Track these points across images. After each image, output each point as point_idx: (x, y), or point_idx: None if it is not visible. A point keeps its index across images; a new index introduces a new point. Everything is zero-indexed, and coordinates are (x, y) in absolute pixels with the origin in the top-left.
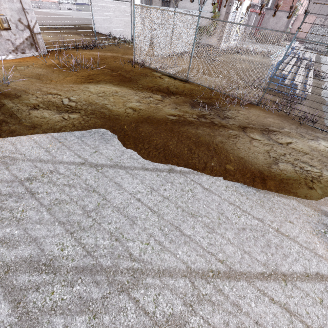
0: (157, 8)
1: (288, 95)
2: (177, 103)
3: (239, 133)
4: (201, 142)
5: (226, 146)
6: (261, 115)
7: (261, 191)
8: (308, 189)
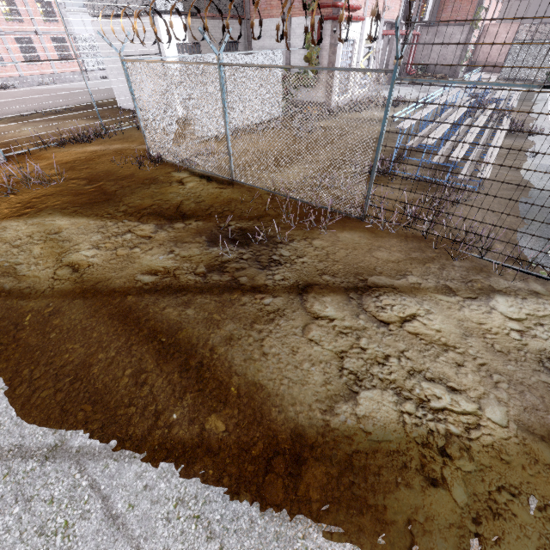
0: (154, 61)
1: (444, 183)
2: (180, 239)
3: (287, 305)
4: (178, 344)
5: (236, 351)
6: (363, 245)
7: (276, 513)
8: (425, 489)
